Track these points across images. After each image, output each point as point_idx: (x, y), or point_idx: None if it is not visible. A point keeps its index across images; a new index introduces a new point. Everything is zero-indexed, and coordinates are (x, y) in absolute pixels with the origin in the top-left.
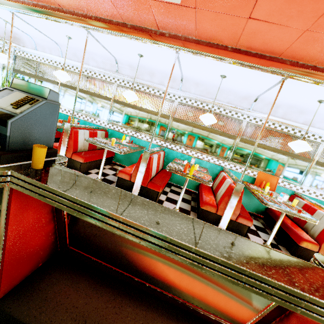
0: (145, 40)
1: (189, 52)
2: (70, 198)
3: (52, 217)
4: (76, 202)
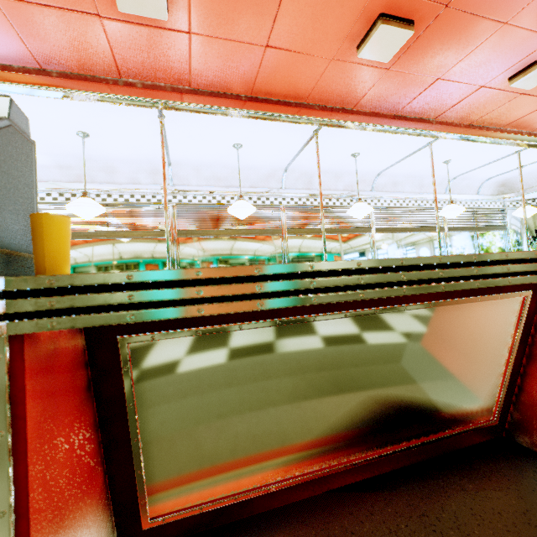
0: (100, 95)
1: (187, 109)
2: (235, 272)
3: (97, 449)
4: (252, 278)
